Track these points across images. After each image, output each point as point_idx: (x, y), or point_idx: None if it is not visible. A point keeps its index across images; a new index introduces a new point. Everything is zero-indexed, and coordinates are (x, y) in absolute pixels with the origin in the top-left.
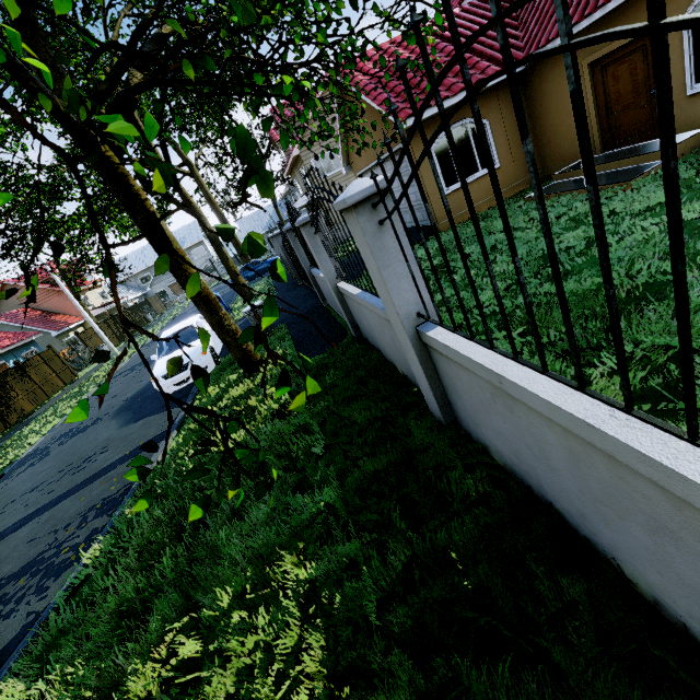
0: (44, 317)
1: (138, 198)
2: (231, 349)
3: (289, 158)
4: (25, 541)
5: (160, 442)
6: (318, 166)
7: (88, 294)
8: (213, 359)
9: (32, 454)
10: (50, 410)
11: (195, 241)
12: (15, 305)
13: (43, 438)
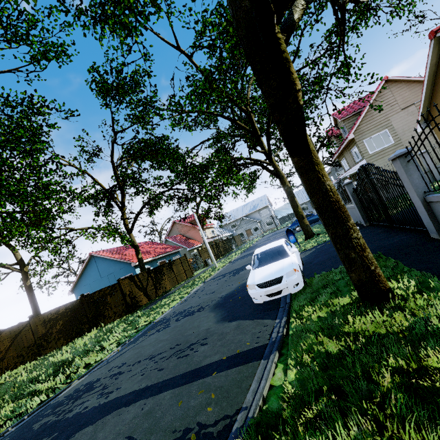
0: (186, 240)
1: (293, 87)
2: (352, 268)
3: (343, 142)
4: (125, 434)
5: (259, 360)
6: (369, 144)
7: (206, 231)
8: (302, 277)
9: (161, 321)
10: (177, 292)
11: (263, 205)
12: (176, 233)
13: (169, 310)
